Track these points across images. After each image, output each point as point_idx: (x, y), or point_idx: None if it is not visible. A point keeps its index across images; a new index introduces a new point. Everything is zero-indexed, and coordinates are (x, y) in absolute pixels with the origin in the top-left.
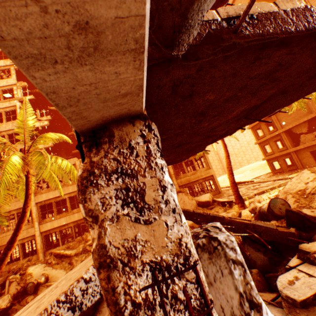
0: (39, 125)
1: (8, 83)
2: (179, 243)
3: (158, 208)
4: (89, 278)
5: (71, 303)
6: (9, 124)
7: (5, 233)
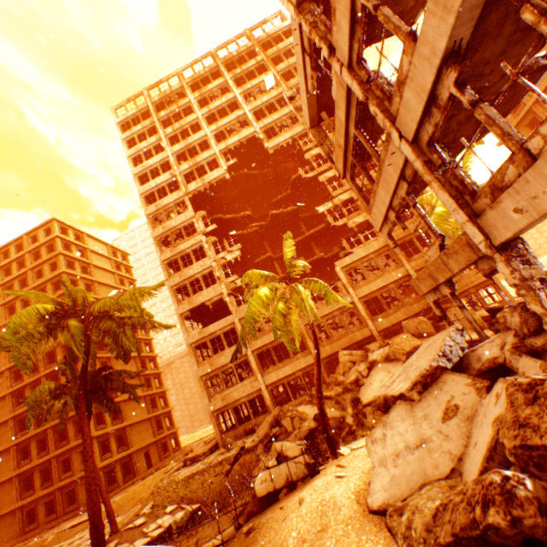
0: (230, 258)
1: (187, 217)
2: (546, 272)
3: (535, 264)
4: (449, 345)
5: (445, 357)
6: (199, 264)
7: (227, 390)
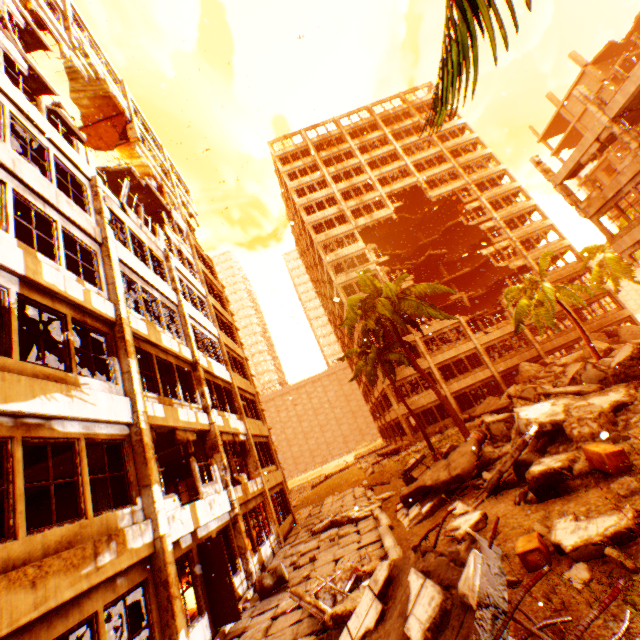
0: (404, 286)
1: (358, 248)
2: None
3: None
4: None
5: None
6: None
7: (413, 397)
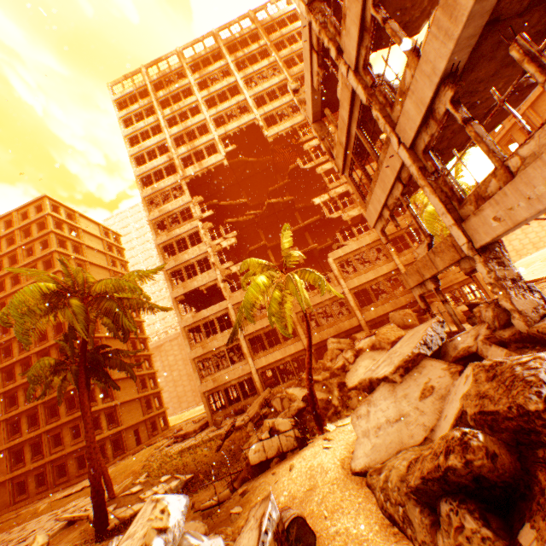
0: (226, 245)
1: (183, 202)
2: (517, 274)
3: (508, 266)
4: (430, 335)
5: (426, 345)
6: (195, 249)
7: (219, 372)
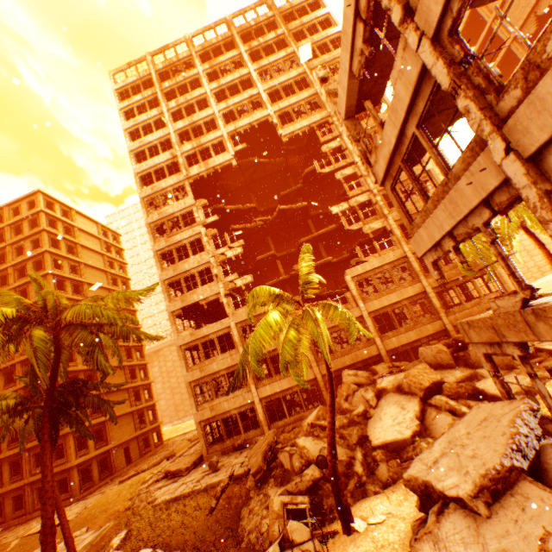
0: (231, 255)
1: (186, 205)
2: None
3: None
4: (524, 433)
5: (520, 452)
6: (196, 258)
7: (217, 399)
